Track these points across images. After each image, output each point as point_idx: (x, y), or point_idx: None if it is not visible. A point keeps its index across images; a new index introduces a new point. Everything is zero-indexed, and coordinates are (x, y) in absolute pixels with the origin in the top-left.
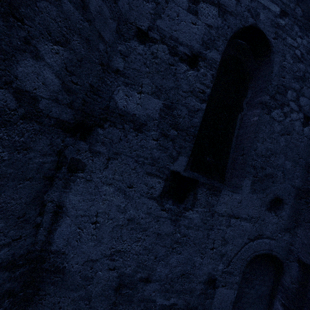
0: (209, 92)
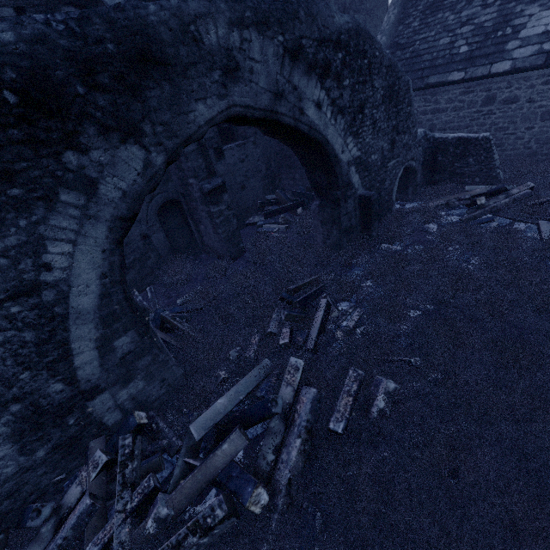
0: None
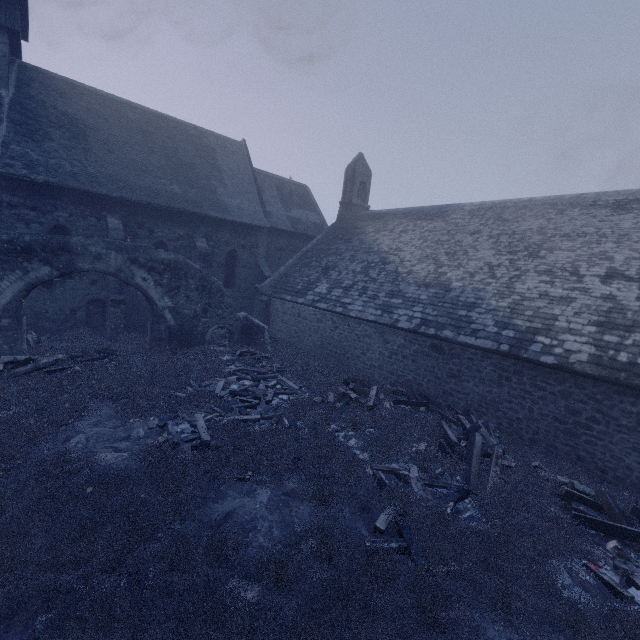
0: None
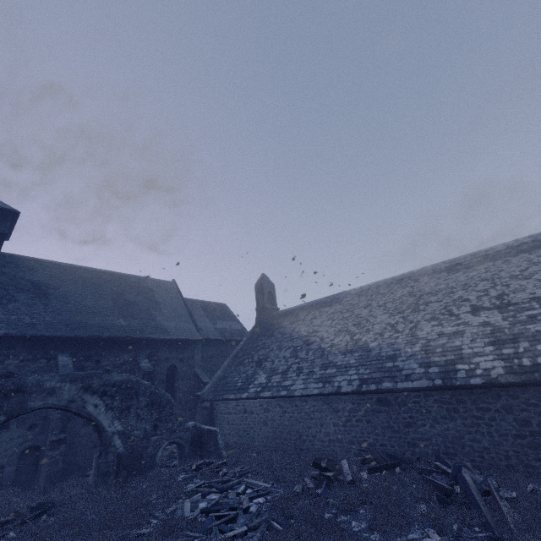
0: None
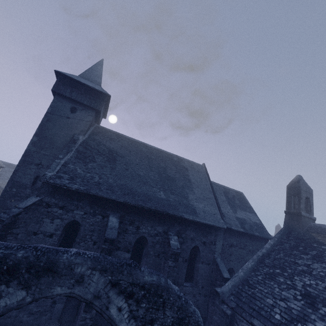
0: (56, 243)
